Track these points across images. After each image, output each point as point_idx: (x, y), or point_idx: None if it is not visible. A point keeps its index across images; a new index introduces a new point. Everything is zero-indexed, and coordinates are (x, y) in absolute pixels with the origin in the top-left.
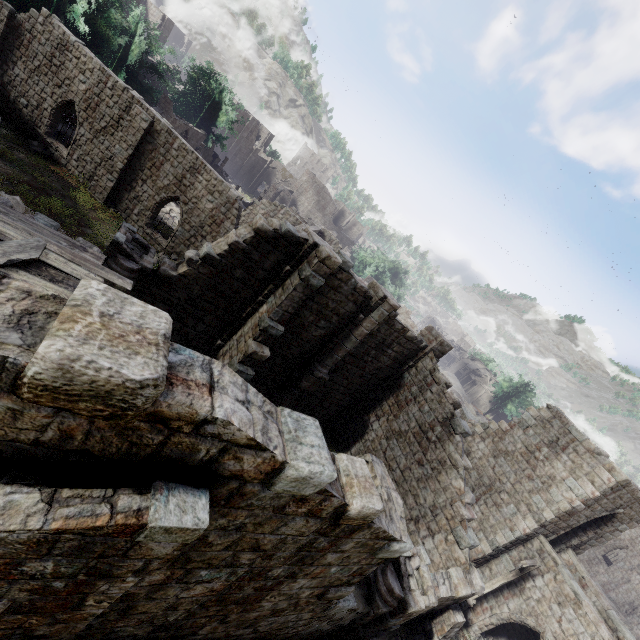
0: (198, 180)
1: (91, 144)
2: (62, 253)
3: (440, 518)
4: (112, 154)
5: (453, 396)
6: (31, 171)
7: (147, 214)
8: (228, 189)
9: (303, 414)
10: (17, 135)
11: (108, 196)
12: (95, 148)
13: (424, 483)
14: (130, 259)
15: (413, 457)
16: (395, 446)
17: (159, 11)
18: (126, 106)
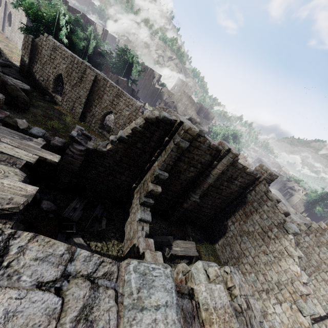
0: (120, 100)
1: (71, 92)
2: (12, 143)
3: (284, 292)
4: (80, 95)
5: (283, 208)
6: (45, 110)
7: (98, 122)
8: (135, 102)
9: (153, 263)
10: (40, 95)
11: (80, 116)
12: (72, 94)
13: (269, 266)
14: (80, 144)
15: (259, 248)
16: (246, 241)
17: (101, 27)
18: (84, 70)
